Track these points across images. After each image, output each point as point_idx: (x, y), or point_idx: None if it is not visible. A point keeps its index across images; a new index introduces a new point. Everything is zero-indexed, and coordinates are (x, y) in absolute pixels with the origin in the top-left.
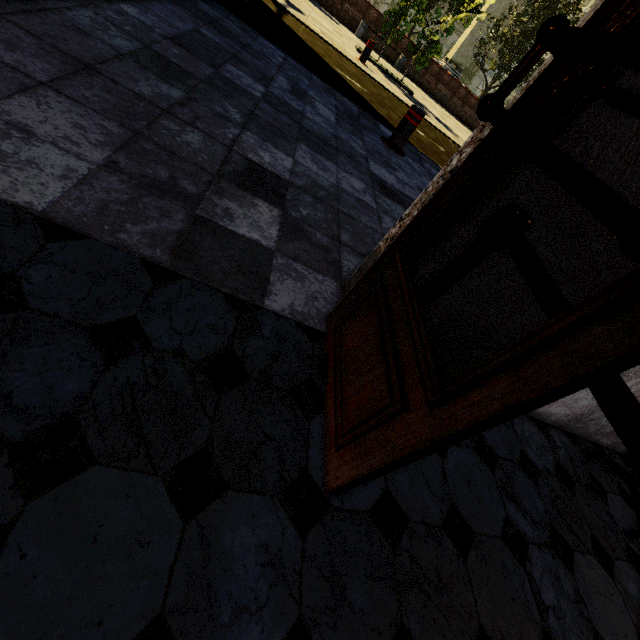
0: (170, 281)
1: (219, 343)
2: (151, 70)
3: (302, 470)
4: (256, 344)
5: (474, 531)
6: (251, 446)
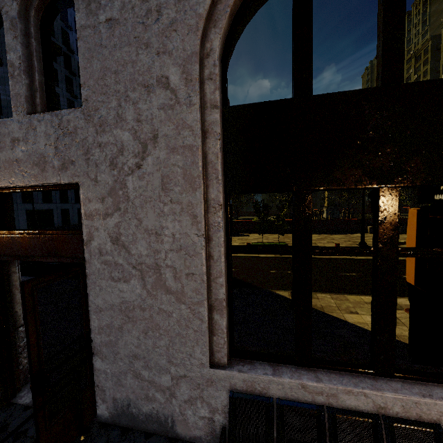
0: None
1: None
2: None
3: None
4: None
5: None
6: None
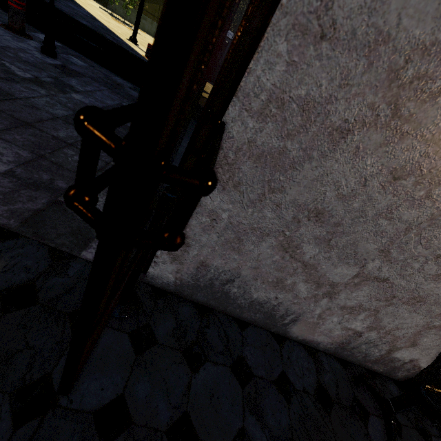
0: (10, 239)
1: (25, 279)
2: (73, 124)
3: (46, 373)
4: (57, 280)
5: (200, 439)
6: (9, 352)
